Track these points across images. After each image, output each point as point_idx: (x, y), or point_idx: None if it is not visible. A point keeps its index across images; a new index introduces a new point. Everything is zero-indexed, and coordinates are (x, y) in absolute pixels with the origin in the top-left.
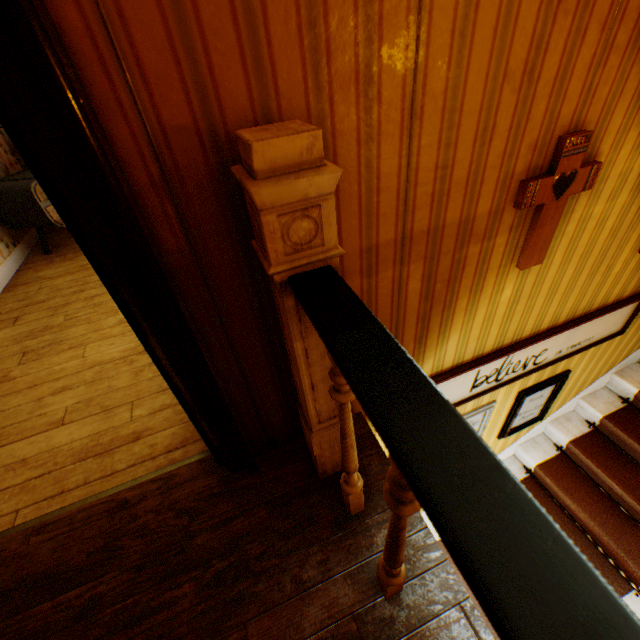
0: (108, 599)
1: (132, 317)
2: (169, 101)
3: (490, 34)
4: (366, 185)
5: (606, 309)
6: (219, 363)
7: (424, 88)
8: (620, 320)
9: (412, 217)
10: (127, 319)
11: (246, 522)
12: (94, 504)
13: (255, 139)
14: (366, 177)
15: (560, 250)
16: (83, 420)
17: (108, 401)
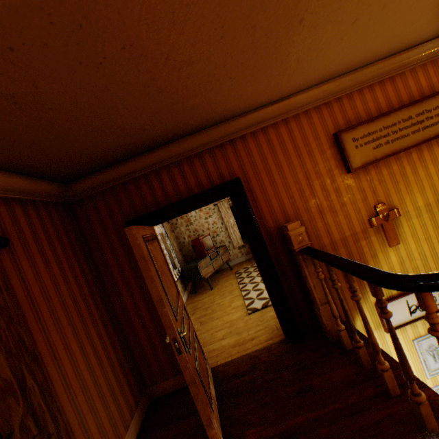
0: (257, 377)
1: (261, 271)
2: (269, 223)
3: (334, 194)
4: (314, 230)
5: None
6: (283, 287)
7: (322, 207)
8: None
9: (332, 235)
10: (260, 271)
11: (303, 355)
12: (243, 357)
13: (287, 225)
14: (314, 228)
15: (409, 238)
16: (230, 337)
17: (237, 331)
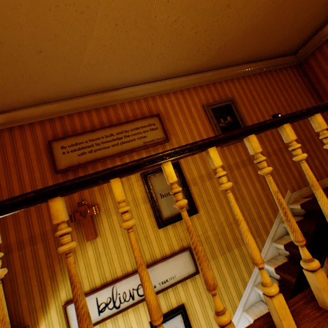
0: None
1: None
2: None
3: None
4: (17, 224)
5: (166, 257)
6: None
7: None
8: (188, 264)
9: (34, 229)
10: None
11: None
12: None
13: None
14: (16, 222)
15: (108, 232)
16: None
17: None
